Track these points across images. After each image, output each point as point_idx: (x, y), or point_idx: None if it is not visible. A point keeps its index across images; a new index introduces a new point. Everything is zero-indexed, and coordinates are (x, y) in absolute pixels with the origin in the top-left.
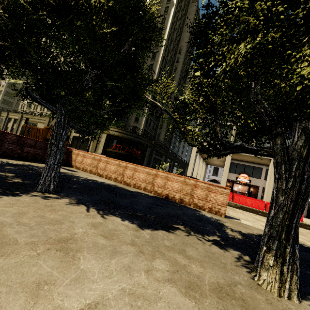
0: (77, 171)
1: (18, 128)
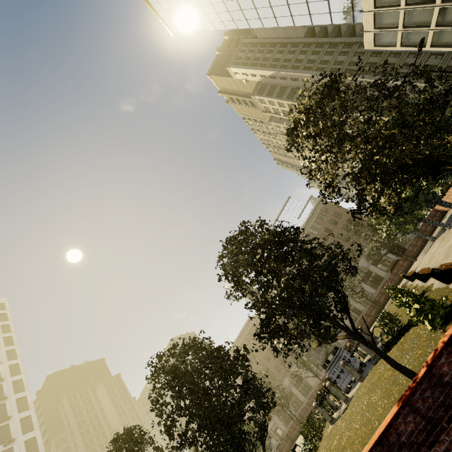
0: (448, 213)
1: None
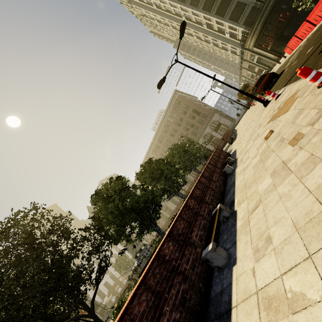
0: None
1: (252, 80)
